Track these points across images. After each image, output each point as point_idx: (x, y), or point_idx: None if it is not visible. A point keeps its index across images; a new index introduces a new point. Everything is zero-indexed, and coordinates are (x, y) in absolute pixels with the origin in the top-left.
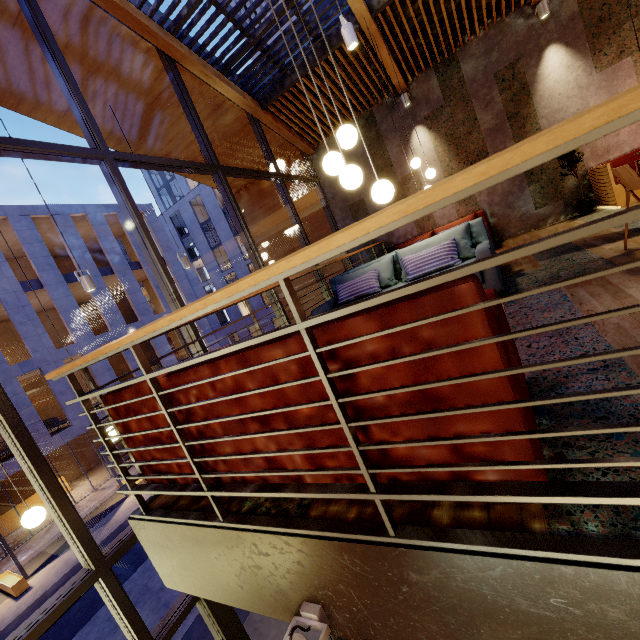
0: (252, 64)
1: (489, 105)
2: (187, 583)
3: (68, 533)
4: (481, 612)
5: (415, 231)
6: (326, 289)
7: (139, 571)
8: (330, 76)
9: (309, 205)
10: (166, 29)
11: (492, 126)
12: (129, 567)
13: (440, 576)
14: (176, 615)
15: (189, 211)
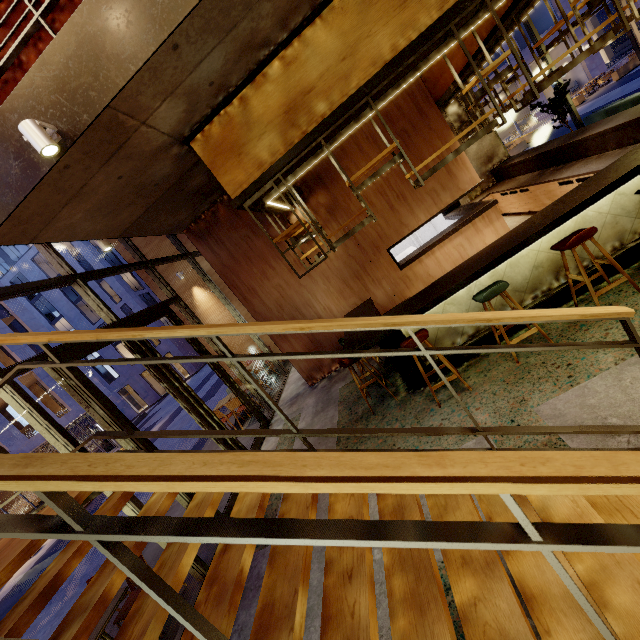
0: None
1: None
2: None
3: None
4: (95, 46)
5: None
6: None
7: None
8: None
9: None
10: None
11: None
12: None
13: (75, 38)
14: (22, 361)
15: (34, 269)
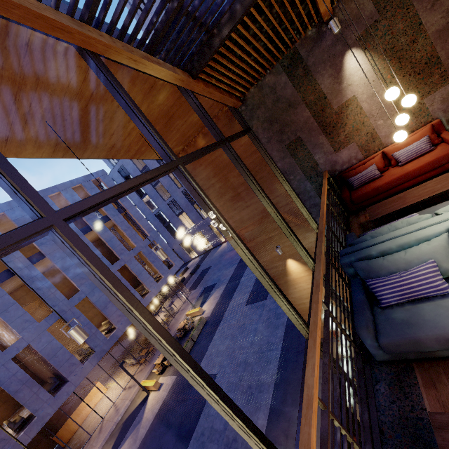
0: (178, 33)
1: (436, 3)
2: None
3: None
4: None
5: (360, 155)
6: (293, 236)
7: None
8: (255, 23)
9: (246, 153)
10: (78, 19)
11: (442, 26)
12: None
13: None
14: None
15: (130, 163)
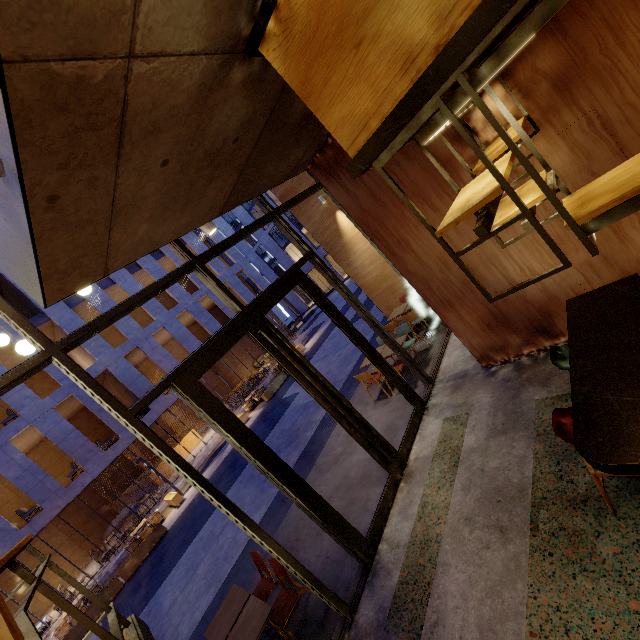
0: None
1: None
2: (29, 280)
3: (11, 323)
4: None
5: None
6: None
7: (247, 468)
8: None
9: None
10: None
11: None
12: (240, 468)
13: None
14: (146, 393)
15: None
